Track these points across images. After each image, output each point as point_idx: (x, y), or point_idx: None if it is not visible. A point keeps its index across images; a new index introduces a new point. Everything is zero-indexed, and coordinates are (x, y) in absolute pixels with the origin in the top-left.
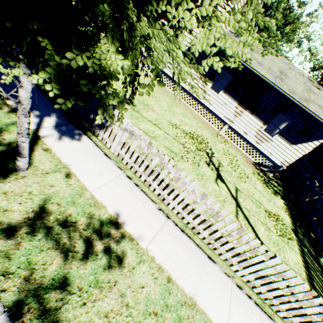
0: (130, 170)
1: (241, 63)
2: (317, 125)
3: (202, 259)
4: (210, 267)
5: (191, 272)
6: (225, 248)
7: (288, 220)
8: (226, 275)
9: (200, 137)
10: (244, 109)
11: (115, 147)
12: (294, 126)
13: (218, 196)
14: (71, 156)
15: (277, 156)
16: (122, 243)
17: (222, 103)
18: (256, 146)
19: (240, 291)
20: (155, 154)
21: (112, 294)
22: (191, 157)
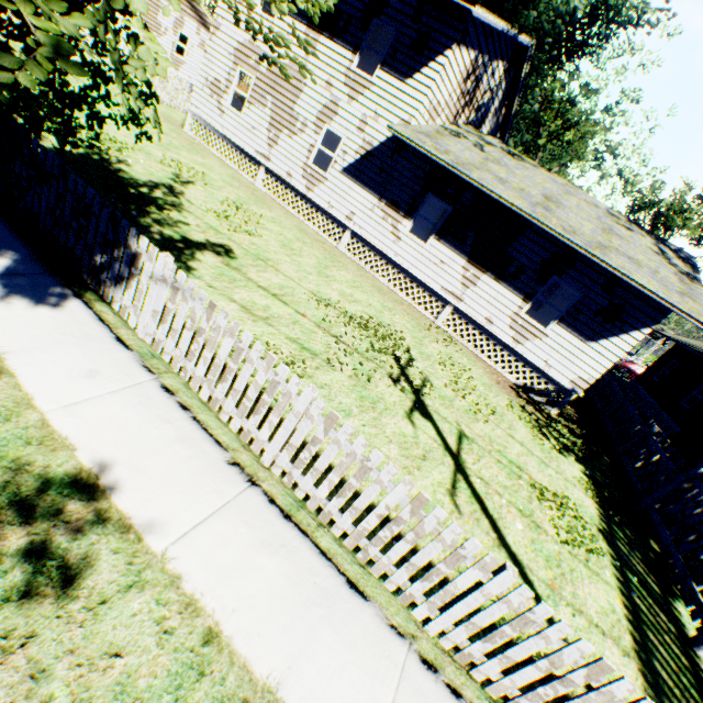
0: (179, 376)
1: (463, 178)
2: (632, 297)
3: (330, 587)
4: (350, 608)
5: (286, 619)
6: (393, 556)
7: (593, 509)
8: (394, 631)
9: (386, 327)
10: (480, 271)
11: (146, 325)
12: (588, 303)
13: (410, 446)
14: (20, 335)
15: (562, 367)
16: (93, 535)
17: (435, 260)
18: (515, 348)
19: (431, 677)
20: (224, 330)
21: (3, 671)
22: (354, 363)
